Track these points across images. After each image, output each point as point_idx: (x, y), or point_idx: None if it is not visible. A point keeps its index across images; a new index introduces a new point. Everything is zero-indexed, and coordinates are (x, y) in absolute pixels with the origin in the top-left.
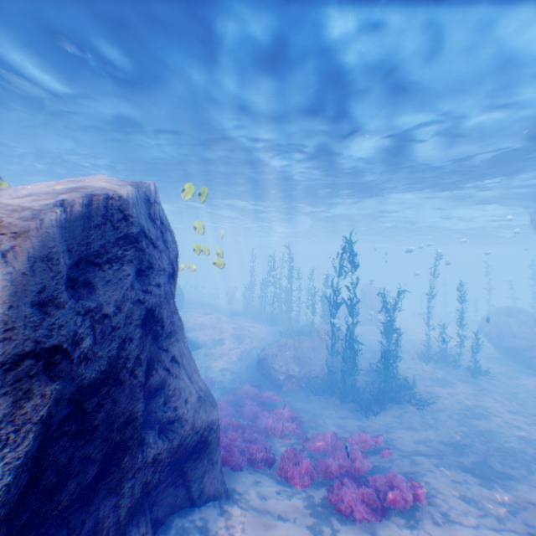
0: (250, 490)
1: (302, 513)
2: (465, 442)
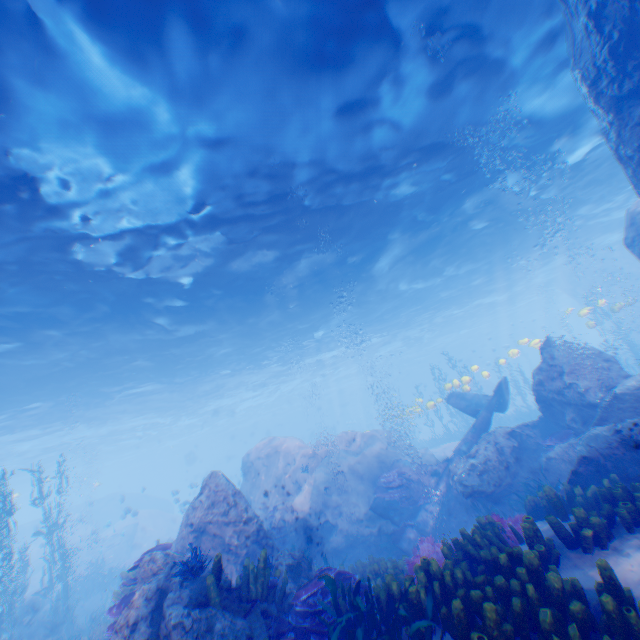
0: None
1: None
2: None
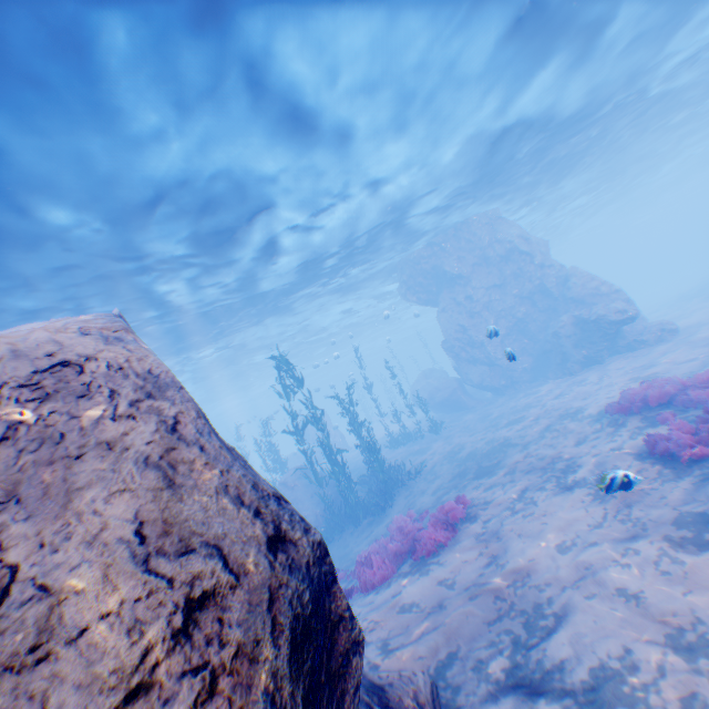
0: (354, 608)
1: (407, 579)
2: (463, 468)
